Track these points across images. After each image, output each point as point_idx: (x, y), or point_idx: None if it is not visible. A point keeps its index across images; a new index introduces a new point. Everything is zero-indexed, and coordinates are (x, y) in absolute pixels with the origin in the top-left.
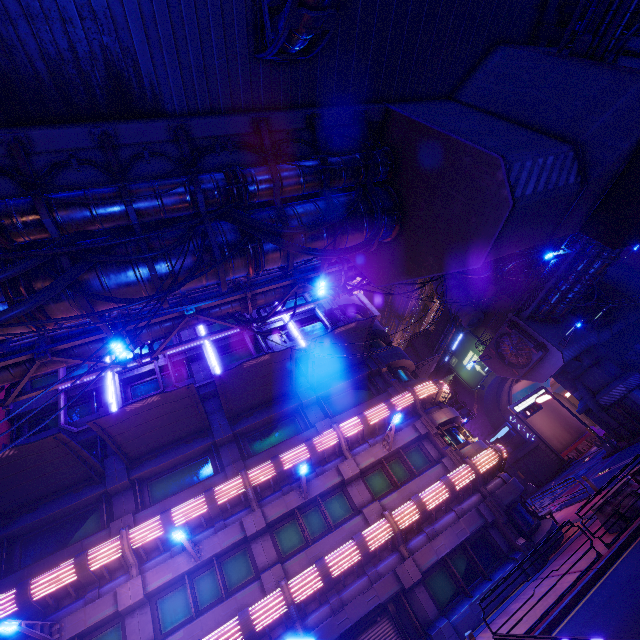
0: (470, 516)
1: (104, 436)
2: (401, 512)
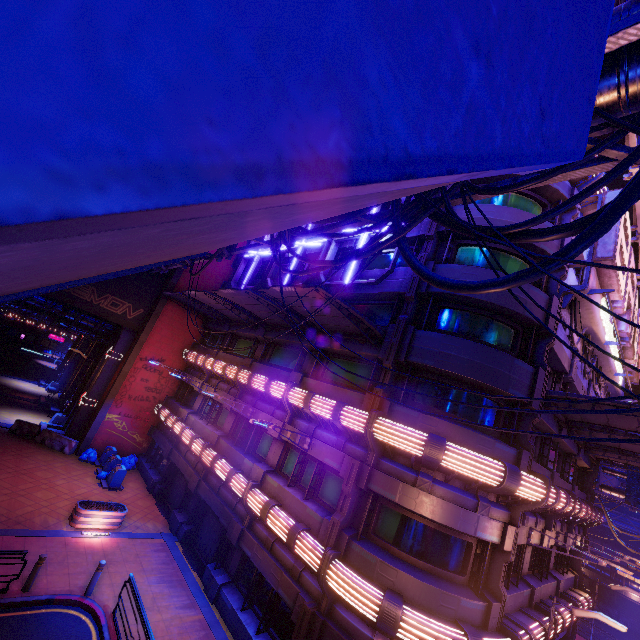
0: (290, 586)
1: (196, 302)
2: (255, 497)
